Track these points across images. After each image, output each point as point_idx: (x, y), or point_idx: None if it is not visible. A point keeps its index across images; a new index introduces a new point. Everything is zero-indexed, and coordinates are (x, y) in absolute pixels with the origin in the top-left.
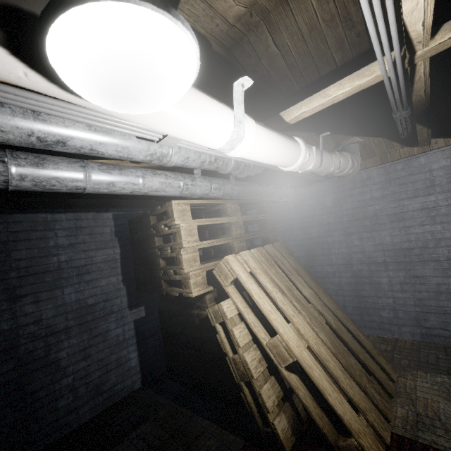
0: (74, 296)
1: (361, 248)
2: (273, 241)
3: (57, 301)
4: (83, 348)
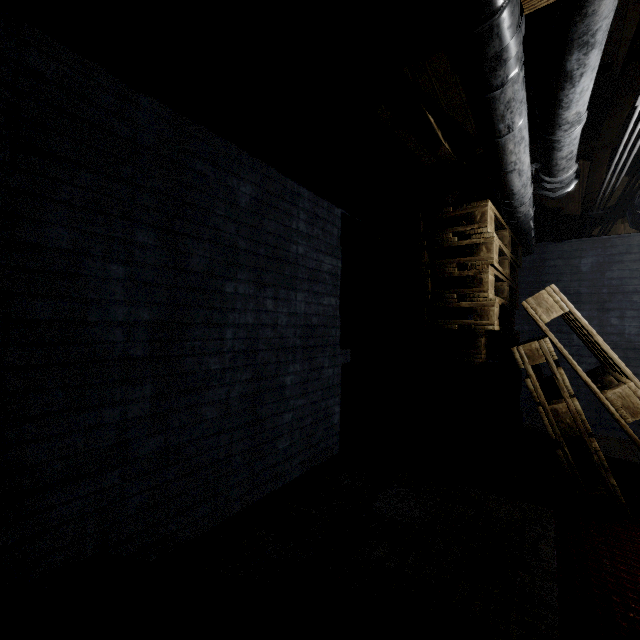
0: (303, 307)
1: (619, 329)
2: (517, 299)
3: (290, 306)
4: (303, 380)
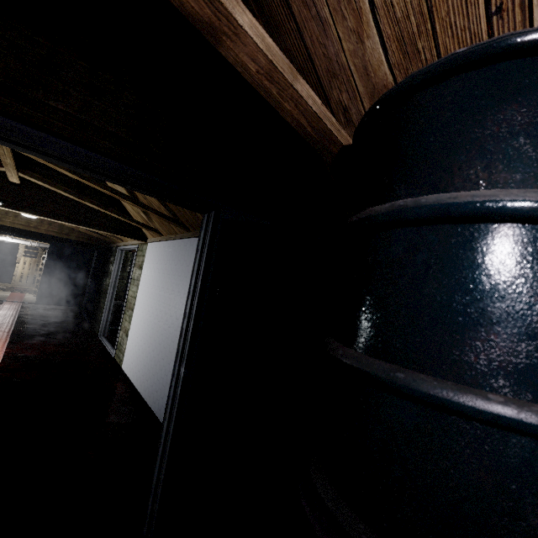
0: (2, 257)
1: None
2: None
3: None
4: (0, 267)
